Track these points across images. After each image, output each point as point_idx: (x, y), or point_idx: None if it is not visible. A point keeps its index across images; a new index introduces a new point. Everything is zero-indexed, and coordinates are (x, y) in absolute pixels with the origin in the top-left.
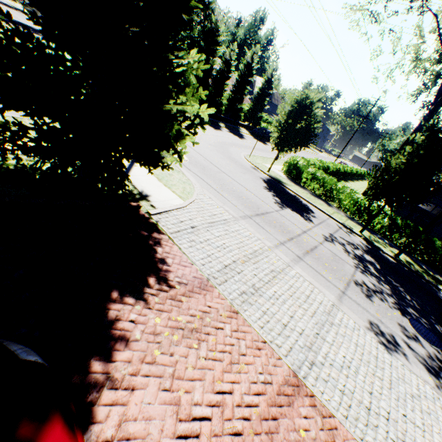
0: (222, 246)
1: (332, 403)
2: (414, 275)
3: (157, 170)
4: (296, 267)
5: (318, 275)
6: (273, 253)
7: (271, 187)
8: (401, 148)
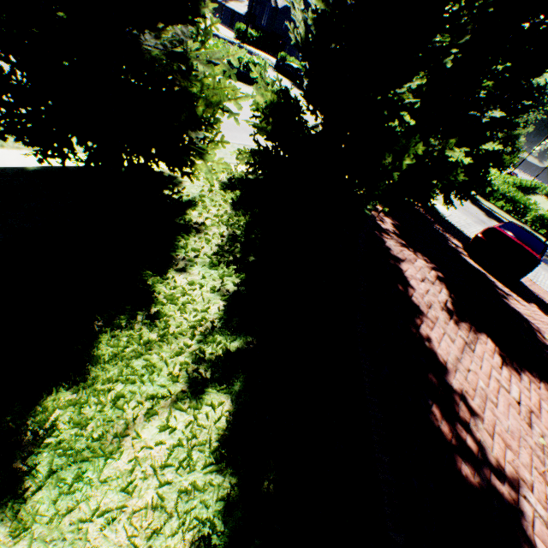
0: None
1: (546, 290)
2: None
3: None
4: None
5: None
6: None
7: (472, 203)
8: None
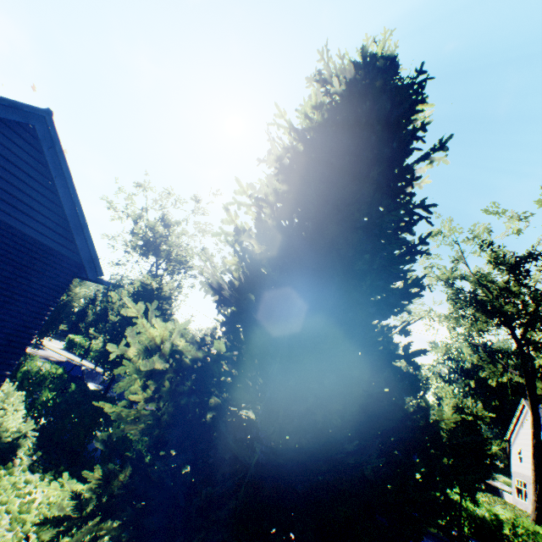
0: None
1: None
2: None
3: None
4: None
5: None
6: None
7: None
8: None
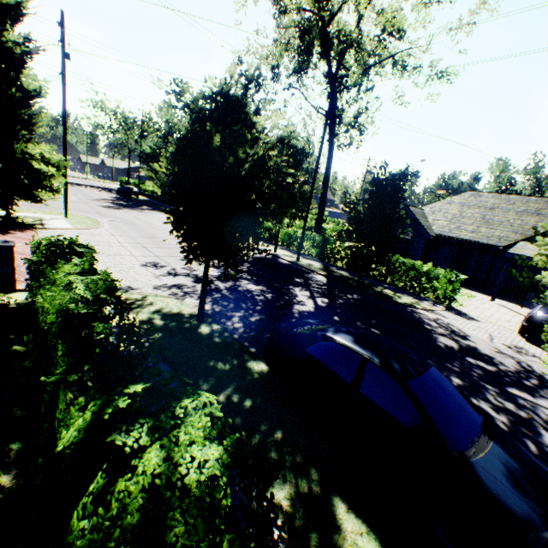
0: (74, 237)
1: None
2: (300, 268)
3: (76, 221)
4: (130, 248)
5: (147, 251)
6: (118, 243)
7: None
8: (323, 182)
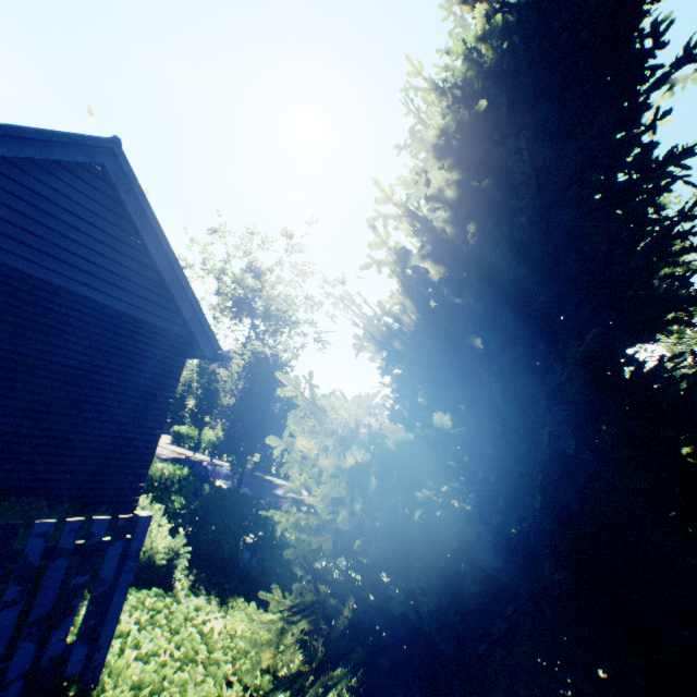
0: None
1: None
2: None
3: None
4: None
5: None
6: None
7: None
8: None
